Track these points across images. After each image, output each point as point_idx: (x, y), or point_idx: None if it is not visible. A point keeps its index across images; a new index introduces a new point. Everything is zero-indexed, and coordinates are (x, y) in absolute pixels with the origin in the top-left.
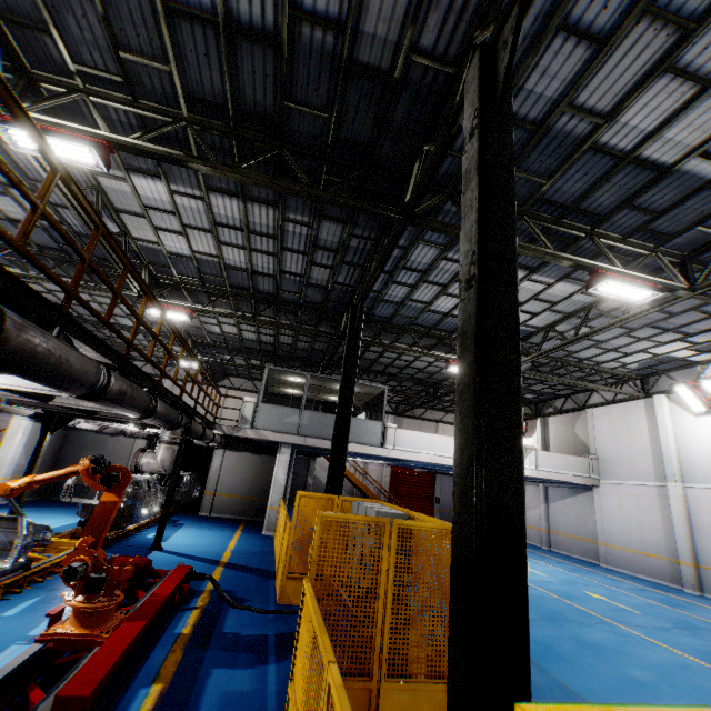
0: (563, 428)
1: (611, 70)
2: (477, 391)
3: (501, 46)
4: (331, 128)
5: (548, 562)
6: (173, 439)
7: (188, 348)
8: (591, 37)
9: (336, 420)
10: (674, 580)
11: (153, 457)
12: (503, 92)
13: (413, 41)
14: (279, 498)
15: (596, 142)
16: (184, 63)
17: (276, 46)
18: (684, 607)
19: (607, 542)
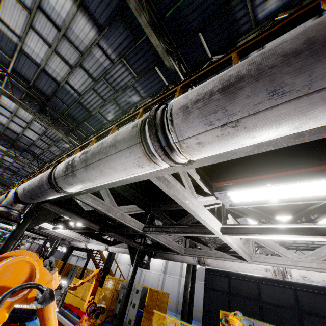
0: None
1: None
2: (43, 243)
3: None
4: None
5: None
6: None
7: None
8: None
9: None
10: None
11: None
12: None
13: None
14: None
15: None
16: None
17: None
18: None
19: None
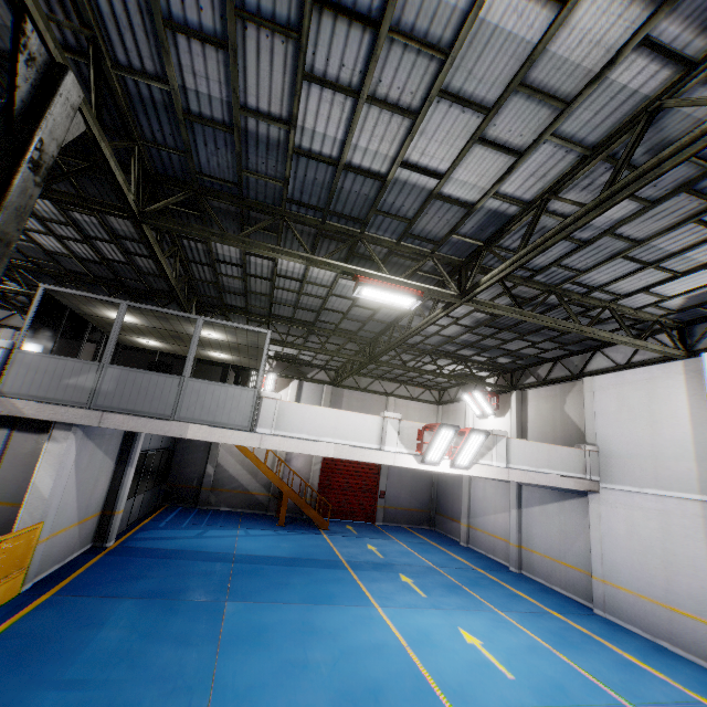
0: (548, 404)
1: None
2: None
3: None
4: None
5: (517, 615)
6: None
7: None
8: None
9: None
10: None
11: None
12: None
13: None
14: (36, 522)
15: None
16: None
17: None
18: None
19: (607, 578)
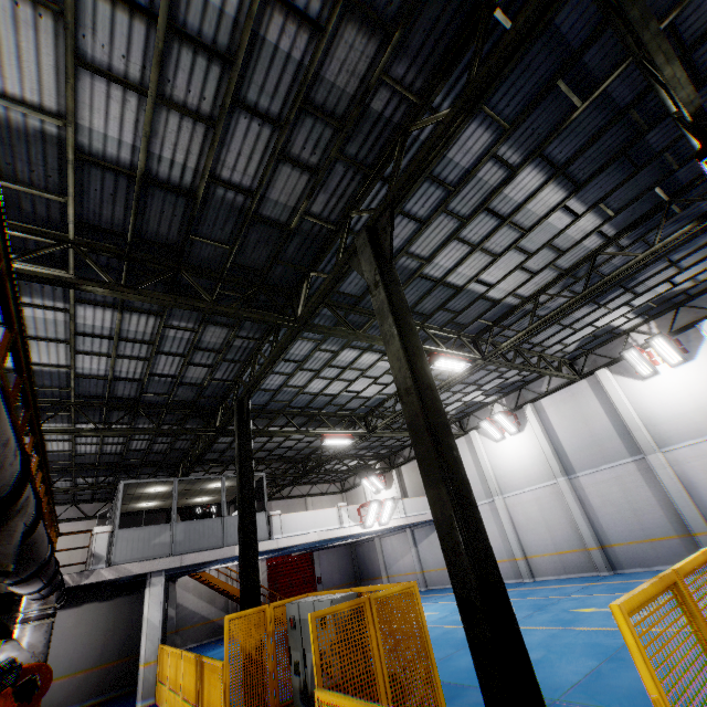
0: (414, 473)
1: (428, 236)
2: (441, 468)
3: (381, 229)
4: (232, 256)
5: (433, 601)
6: (47, 610)
7: (48, 484)
8: (417, 219)
9: (241, 523)
10: (517, 575)
11: (17, 646)
12: (391, 260)
13: (306, 208)
14: (156, 646)
15: (422, 273)
16: (84, 197)
17: (190, 197)
18: (531, 593)
19: None
